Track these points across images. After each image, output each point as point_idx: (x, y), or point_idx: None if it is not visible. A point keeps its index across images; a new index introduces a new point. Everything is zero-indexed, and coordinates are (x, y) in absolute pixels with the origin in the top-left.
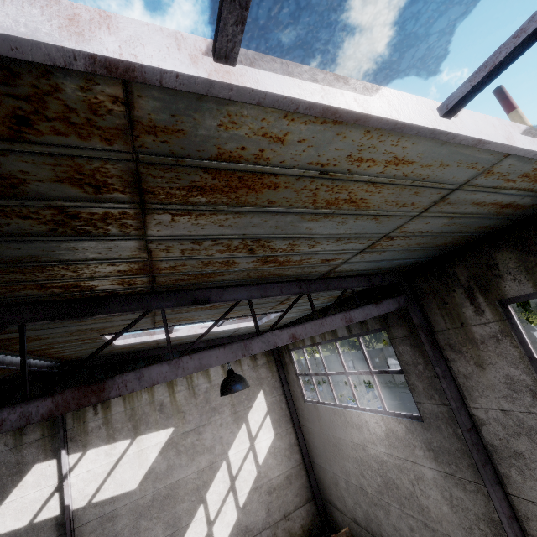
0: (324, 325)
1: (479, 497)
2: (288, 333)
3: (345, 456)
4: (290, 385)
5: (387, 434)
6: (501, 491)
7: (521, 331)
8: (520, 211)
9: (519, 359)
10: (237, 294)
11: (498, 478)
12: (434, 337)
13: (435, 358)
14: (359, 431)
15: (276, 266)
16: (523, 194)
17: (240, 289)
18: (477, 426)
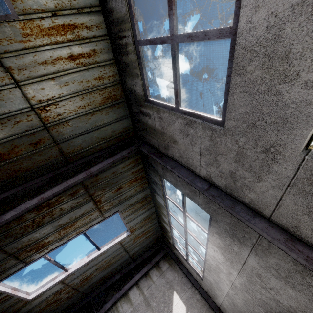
0: (68, 183)
1: (275, 247)
2: (37, 198)
3: (242, 310)
4: (192, 274)
5: (222, 254)
6: (263, 220)
7: (159, 102)
8: (98, 58)
9: (170, 115)
10: (5, 194)
11: (254, 211)
12: (161, 153)
13: (162, 162)
14: (221, 271)
15: (2, 161)
16: (62, 46)
17: (9, 191)
18: (212, 183)
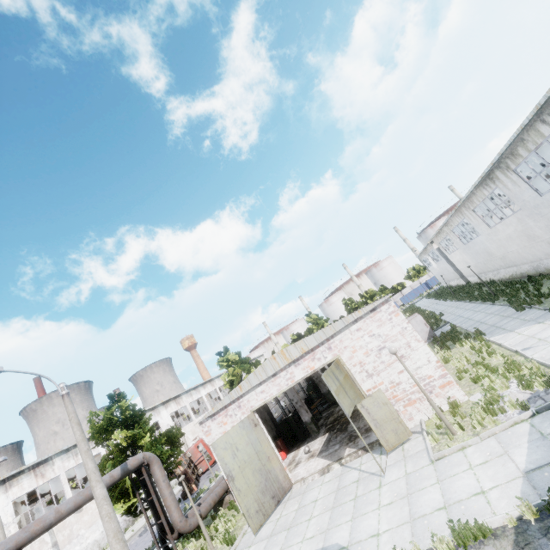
0: None
1: None
2: None
3: None
4: None
5: None
6: None
7: None
8: None
9: None
10: None
11: None
12: None
13: None
14: None
15: None
16: None
17: None
18: None
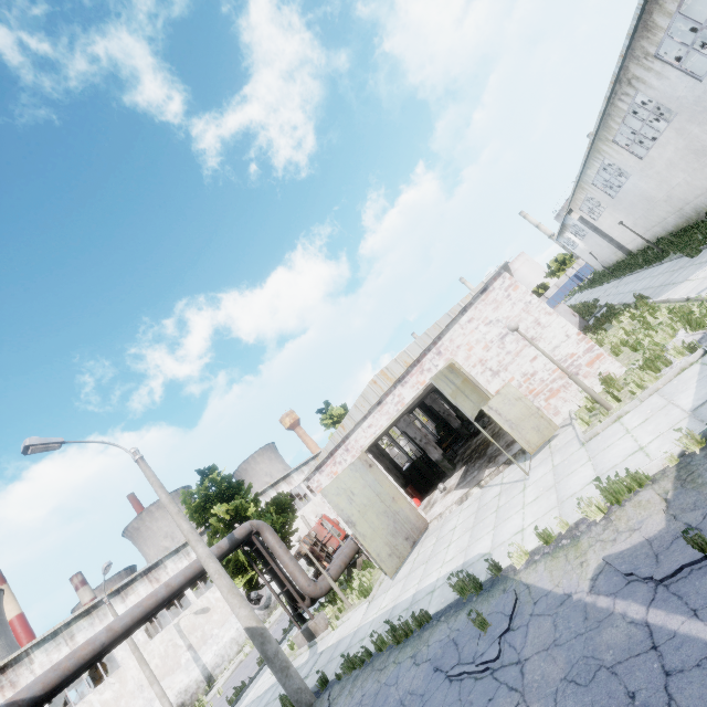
0: None
1: None
2: None
3: None
4: None
5: None
6: None
7: None
8: None
9: None
10: None
11: None
12: None
13: None
14: None
15: None
16: None
17: None
18: None
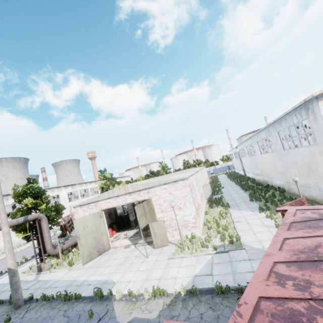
0: None
1: None
2: None
3: None
4: None
5: None
6: None
7: None
8: None
9: None
10: None
11: None
12: None
13: None
14: None
15: None
16: None
17: None
18: None
